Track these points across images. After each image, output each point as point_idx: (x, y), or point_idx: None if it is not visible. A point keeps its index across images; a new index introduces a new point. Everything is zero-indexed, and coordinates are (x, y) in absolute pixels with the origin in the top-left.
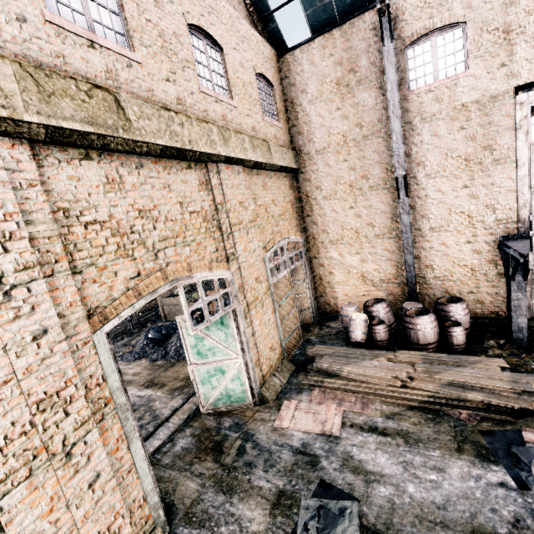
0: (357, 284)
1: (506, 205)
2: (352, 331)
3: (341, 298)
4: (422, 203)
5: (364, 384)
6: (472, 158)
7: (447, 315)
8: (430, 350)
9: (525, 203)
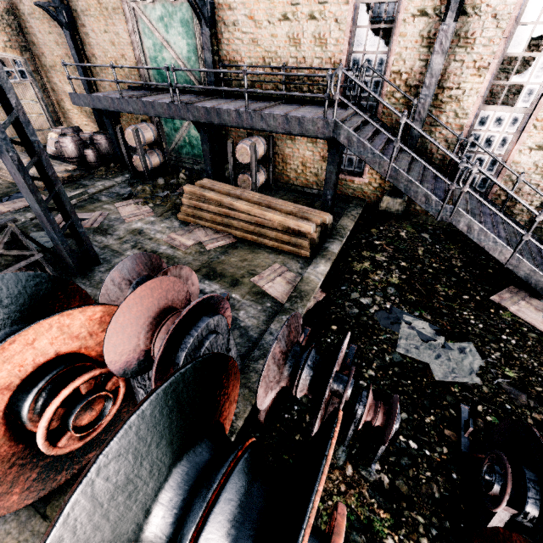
0: (80, 114)
1: (131, 58)
2: (47, 146)
3: (76, 125)
4: (88, 41)
5: (2, 170)
6: (101, 1)
7: (93, 142)
8: (76, 164)
9: (139, 58)
